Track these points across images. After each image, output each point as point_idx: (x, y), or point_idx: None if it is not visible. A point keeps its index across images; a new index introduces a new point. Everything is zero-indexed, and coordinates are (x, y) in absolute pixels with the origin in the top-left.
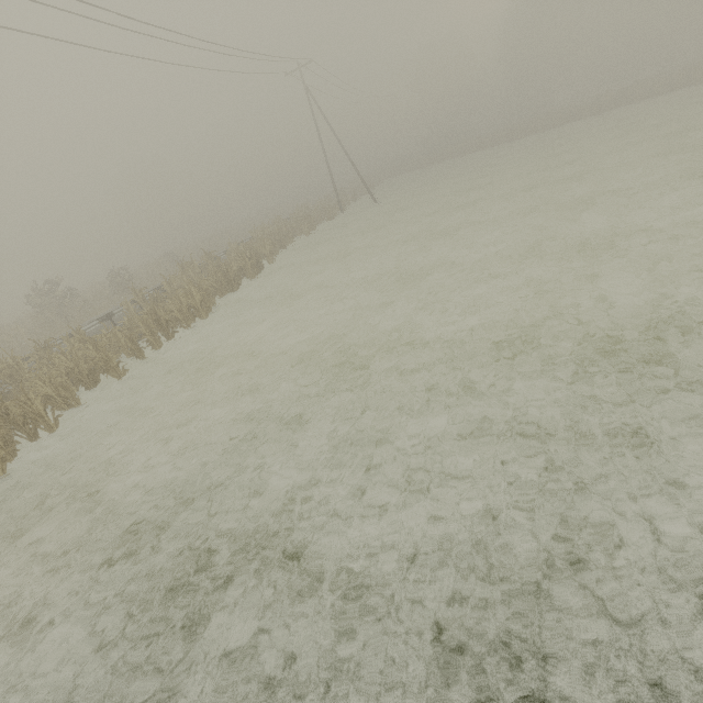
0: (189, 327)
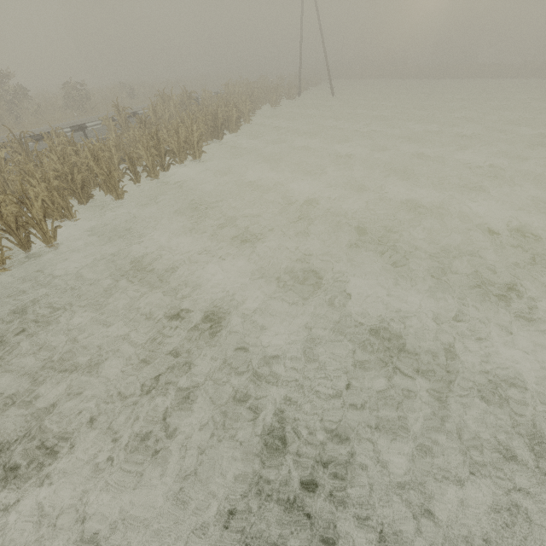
0: (181, 163)
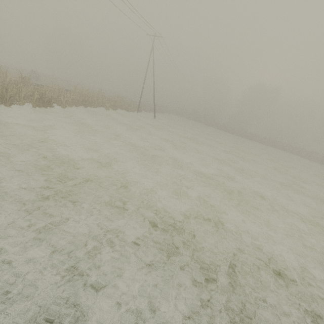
0: None
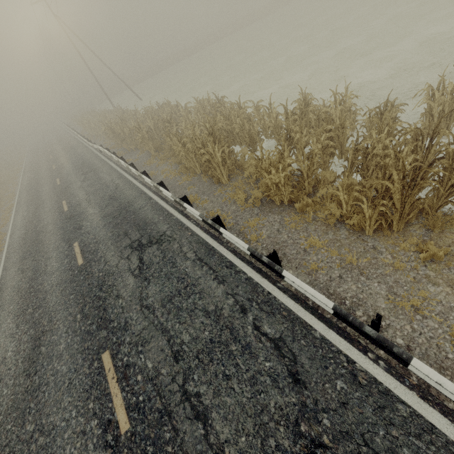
0: None
